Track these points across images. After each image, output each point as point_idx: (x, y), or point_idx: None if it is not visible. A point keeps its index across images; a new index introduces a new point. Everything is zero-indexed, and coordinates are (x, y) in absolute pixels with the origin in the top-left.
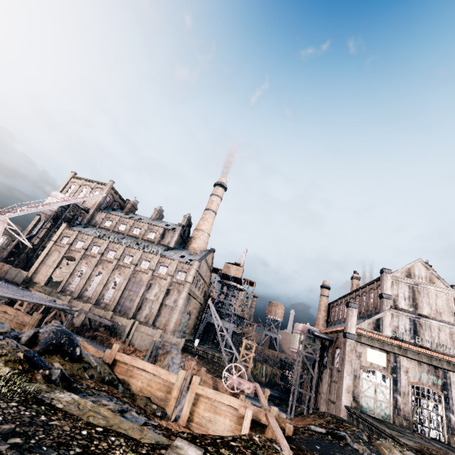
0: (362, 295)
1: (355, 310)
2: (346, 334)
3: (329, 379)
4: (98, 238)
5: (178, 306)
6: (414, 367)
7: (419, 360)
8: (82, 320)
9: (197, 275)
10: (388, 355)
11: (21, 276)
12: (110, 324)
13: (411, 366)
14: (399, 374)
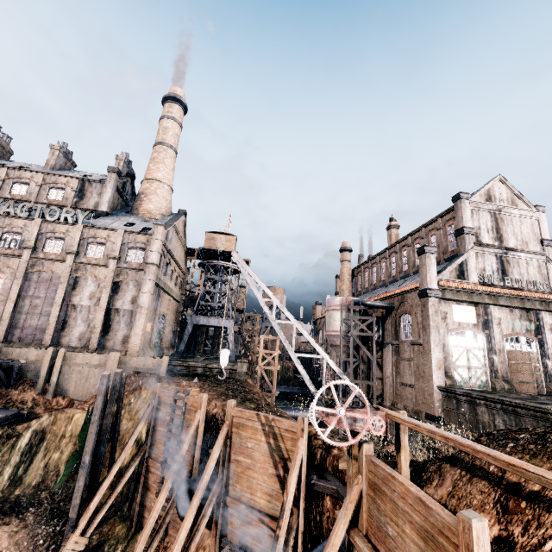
0: (414, 243)
1: (433, 256)
2: (427, 291)
3: (394, 358)
4: None
5: (143, 307)
6: (506, 316)
7: (512, 306)
8: None
9: (165, 253)
10: (477, 308)
11: None
12: None
13: (502, 315)
14: (491, 328)
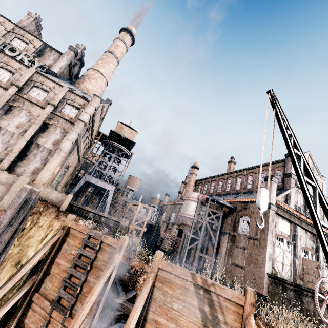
0: (248, 175)
1: (276, 184)
2: (270, 205)
3: (228, 244)
4: None
5: (62, 150)
6: (304, 235)
7: (307, 230)
8: None
9: (90, 120)
10: (291, 225)
11: None
12: None
13: (302, 234)
14: (297, 241)
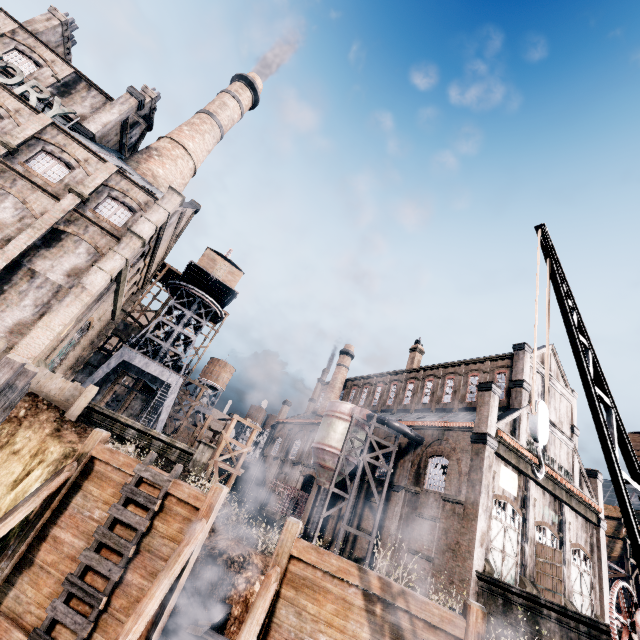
0: (447, 377)
1: (497, 398)
2: (488, 437)
3: (405, 510)
4: None
5: (86, 290)
6: (540, 498)
7: (547, 488)
8: None
9: (153, 237)
10: (519, 478)
11: None
12: None
13: (537, 496)
14: (528, 509)
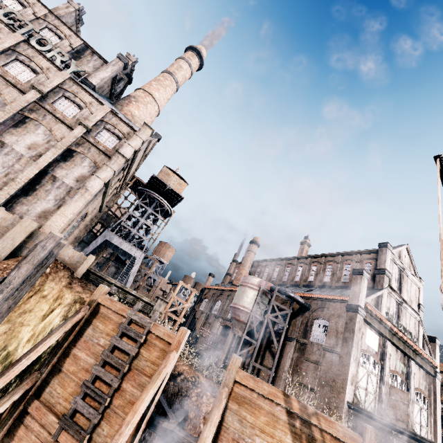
0: (327, 263)
1: (366, 280)
2: (359, 308)
3: (295, 355)
4: None
5: (88, 191)
6: (394, 354)
7: (399, 347)
8: None
9: (131, 157)
10: (380, 339)
11: None
12: None
13: (392, 352)
14: (385, 361)
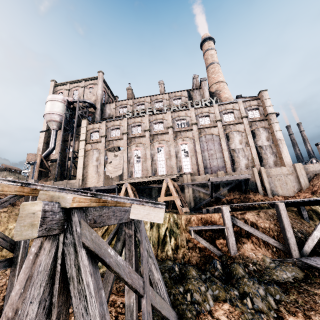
0: None
1: None
2: None
3: None
4: (132, 118)
5: (281, 139)
6: None
7: None
8: (191, 195)
9: None
10: None
11: (72, 186)
12: (249, 176)
13: None
14: None
